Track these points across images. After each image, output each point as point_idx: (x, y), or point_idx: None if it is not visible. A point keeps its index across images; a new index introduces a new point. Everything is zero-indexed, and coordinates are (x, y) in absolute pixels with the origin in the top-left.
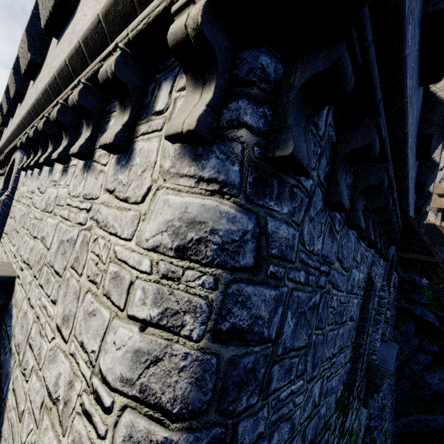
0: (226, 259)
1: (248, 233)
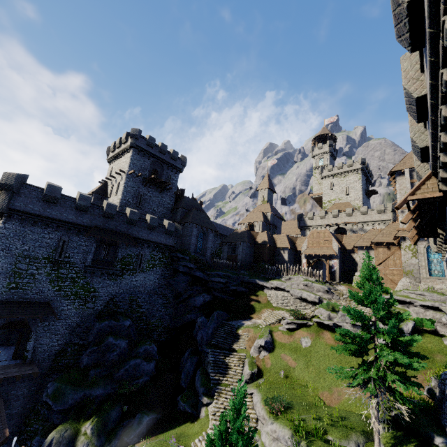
0: (1, 228)
1: (4, 226)
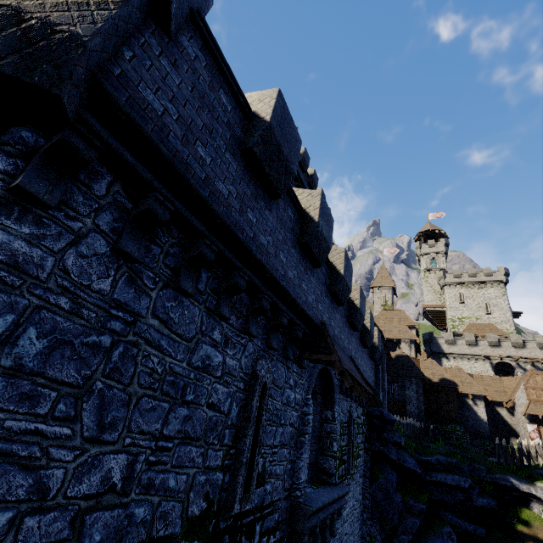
0: None
1: None
